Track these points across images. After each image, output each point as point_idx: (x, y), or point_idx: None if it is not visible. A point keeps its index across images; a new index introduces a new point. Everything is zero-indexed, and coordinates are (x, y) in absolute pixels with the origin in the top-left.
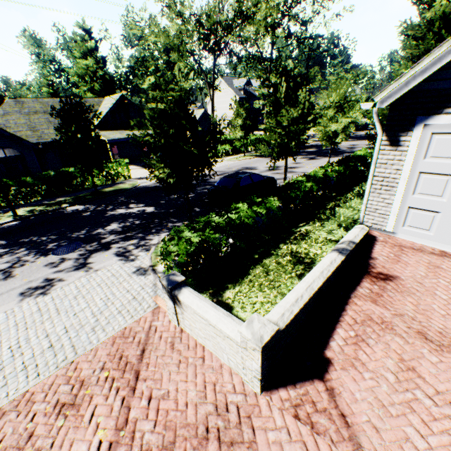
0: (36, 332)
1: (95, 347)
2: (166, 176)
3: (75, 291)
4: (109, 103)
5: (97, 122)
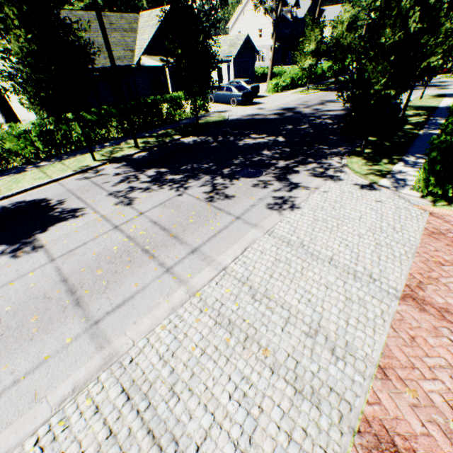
0: (344, 234)
1: (419, 242)
2: (382, 87)
3: (325, 204)
4: (153, 20)
5: (146, 45)
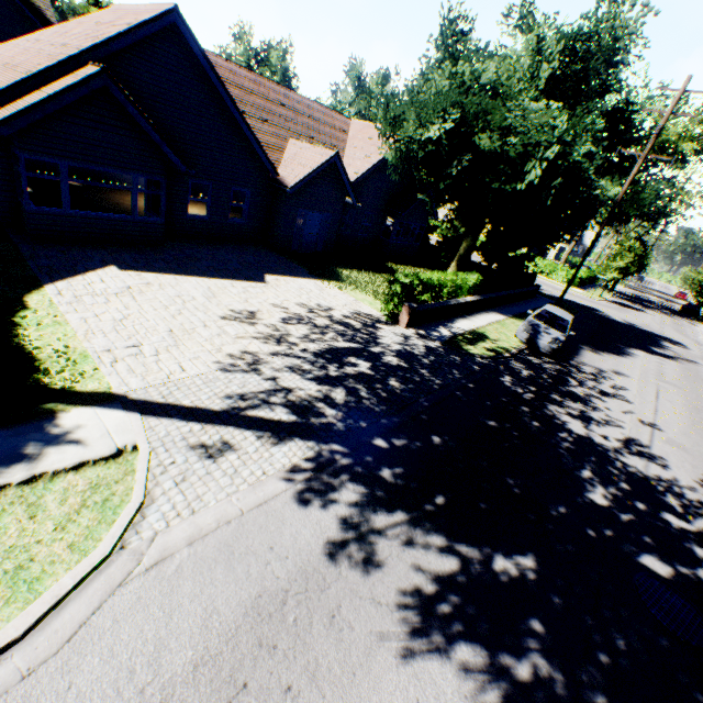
0: None
1: None
2: None
3: None
4: None
5: None
